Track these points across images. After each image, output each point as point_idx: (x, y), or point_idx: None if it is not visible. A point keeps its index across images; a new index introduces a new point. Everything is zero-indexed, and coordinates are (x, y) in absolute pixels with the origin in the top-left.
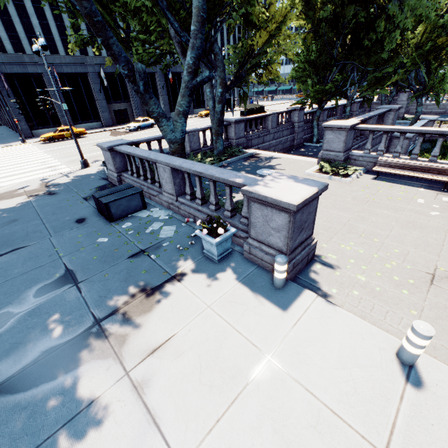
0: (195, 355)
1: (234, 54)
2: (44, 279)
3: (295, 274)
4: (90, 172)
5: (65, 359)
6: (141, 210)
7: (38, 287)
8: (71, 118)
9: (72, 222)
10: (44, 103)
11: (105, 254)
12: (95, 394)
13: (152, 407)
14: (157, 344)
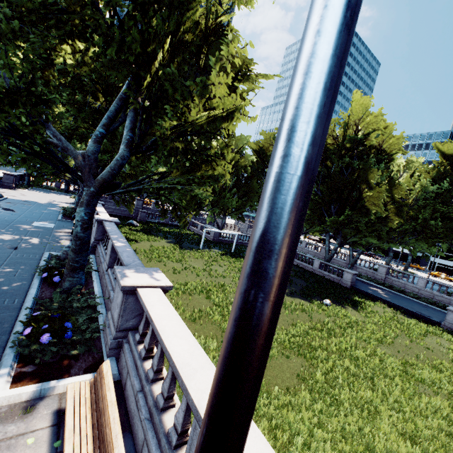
0: None
1: None
2: None
3: (4, 187)
4: None
5: None
6: None
7: None
8: None
9: None
10: None
11: None
12: None
13: None
14: None
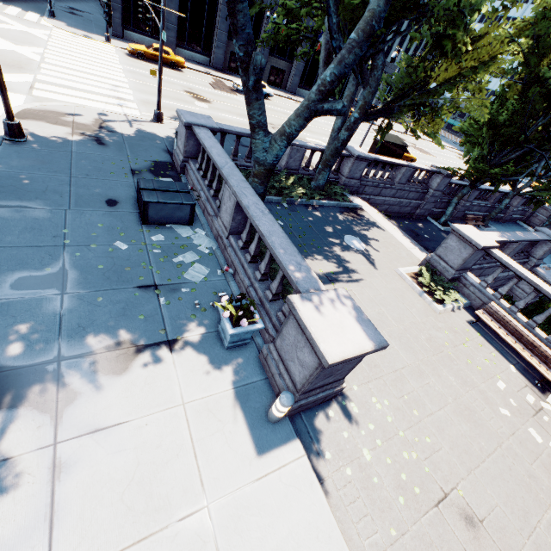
0: (135, 460)
1: (403, 70)
2: (32, 267)
3: (299, 411)
4: (159, 133)
5: (3, 390)
6: (185, 224)
7: (21, 275)
8: (176, 36)
9: (102, 199)
10: (153, 0)
11: (113, 267)
12: (11, 452)
13: (58, 501)
14: (104, 424)
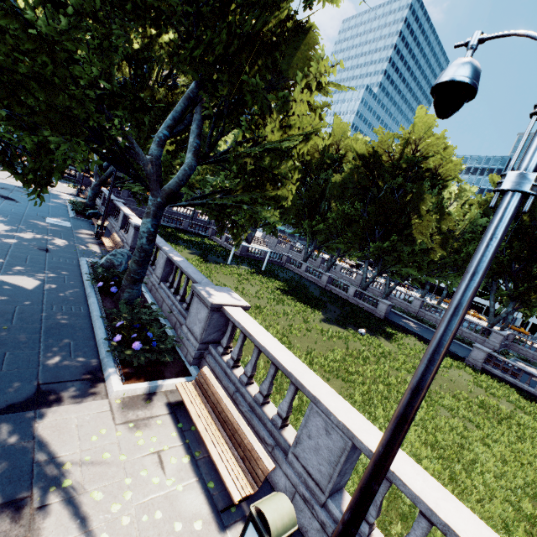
0: None
1: None
2: None
3: None
4: None
5: None
6: None
7: None
8: None
9: None
10: None
11: None
12: None
13: None
14: None
